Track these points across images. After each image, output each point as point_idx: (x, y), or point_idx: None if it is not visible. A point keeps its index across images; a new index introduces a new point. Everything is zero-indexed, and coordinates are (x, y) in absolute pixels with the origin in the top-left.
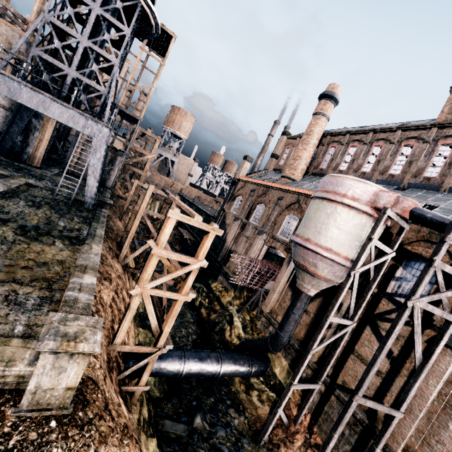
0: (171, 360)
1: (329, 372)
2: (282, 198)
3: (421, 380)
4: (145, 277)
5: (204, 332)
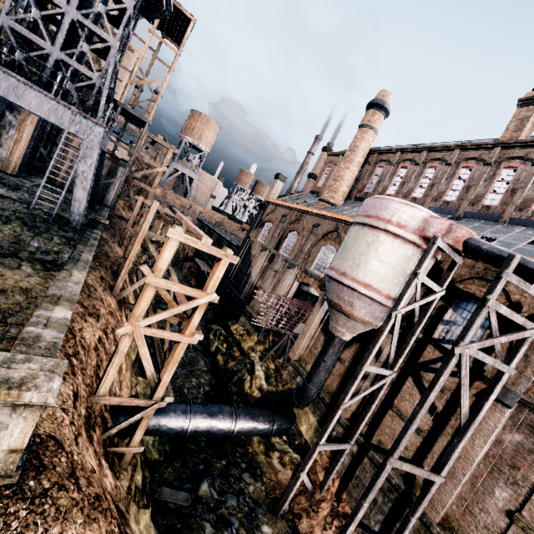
0: (174, 415)
1: (363, 430)
2: (318, 226)
3: (467, 439)
4: (137, 313)
5: (219, 382)
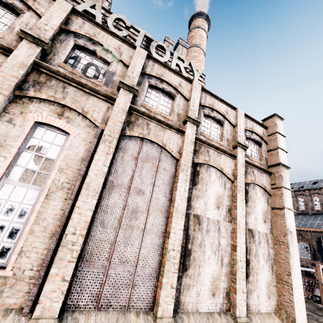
0: None
1: None
2: None
3: None
4: None
5: None
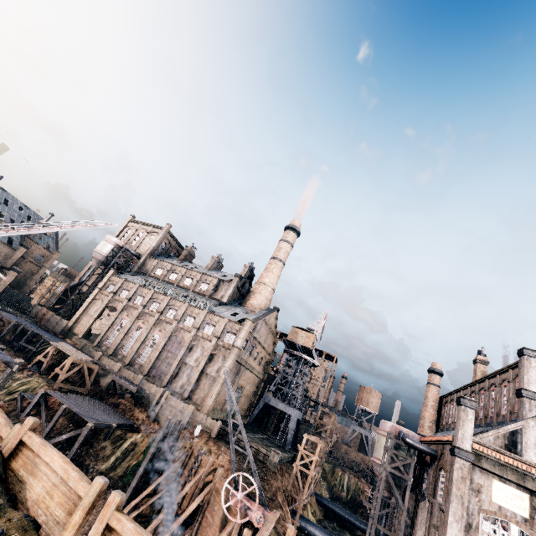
0: (312, 524)
1: None
2: None
3: (404, 517)
4: (297, 460)
5: None
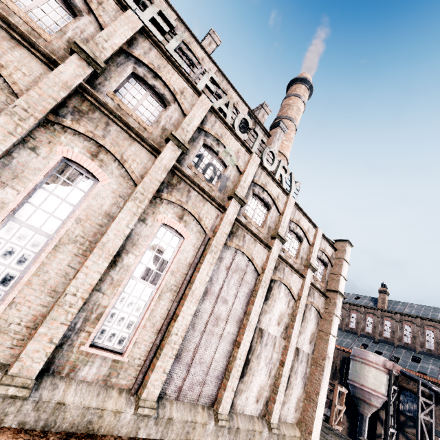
0: None
1: None
2: None
3: None
4: (333, 420)
5: None
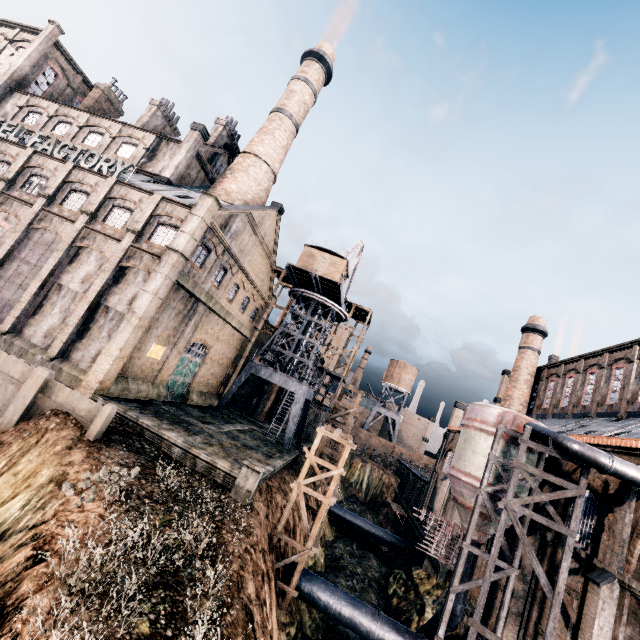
0: (323, 587)
1: None
2: None
3: (556, 617)
4: (300, 476)
5: None
